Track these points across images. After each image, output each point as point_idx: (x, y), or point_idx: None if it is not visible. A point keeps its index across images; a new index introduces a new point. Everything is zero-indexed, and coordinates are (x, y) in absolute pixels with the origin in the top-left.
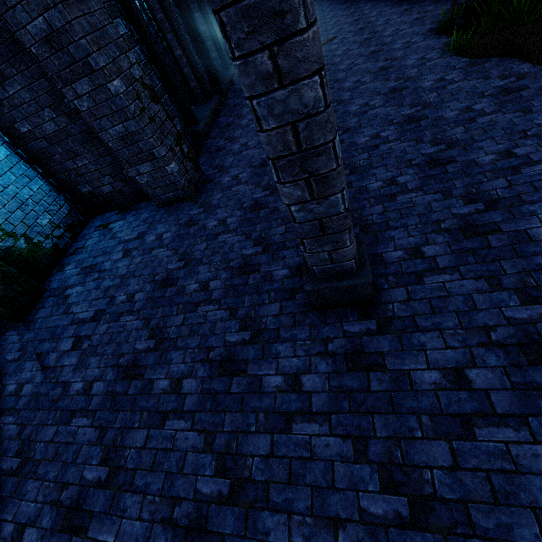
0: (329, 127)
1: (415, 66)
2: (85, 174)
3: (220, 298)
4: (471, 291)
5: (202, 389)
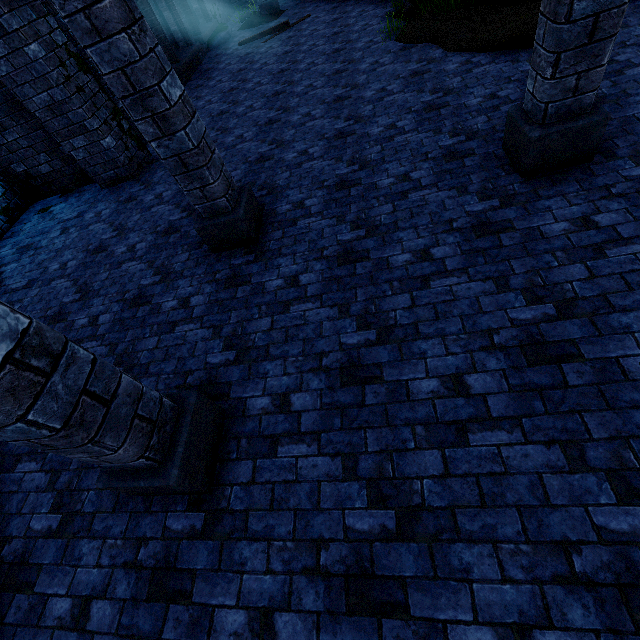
0: (151, 73)
1: (362, 49)
2: (17, 151)
3: (143, 255)
4: (324, 227)
5: (114, 319)
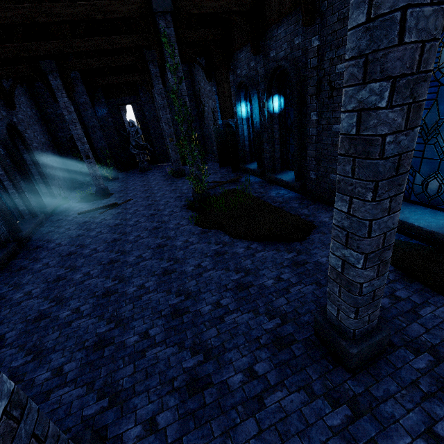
0: None
1: (174, 229)
2: None
3: None
4: None
5: None
